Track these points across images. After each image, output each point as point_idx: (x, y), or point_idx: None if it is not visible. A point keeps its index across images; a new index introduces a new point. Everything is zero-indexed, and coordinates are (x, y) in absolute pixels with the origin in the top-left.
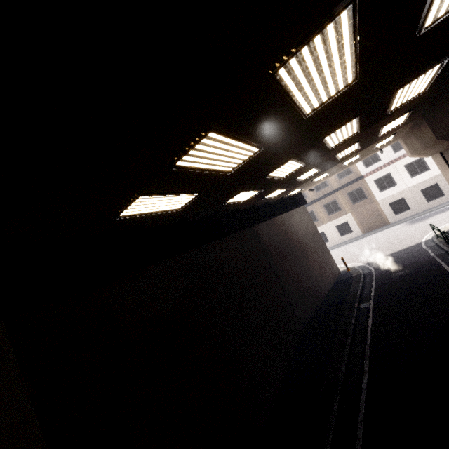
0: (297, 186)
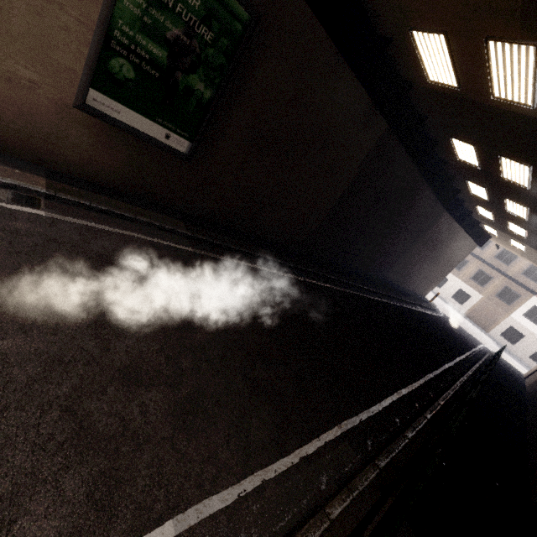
0: (500, 229)
